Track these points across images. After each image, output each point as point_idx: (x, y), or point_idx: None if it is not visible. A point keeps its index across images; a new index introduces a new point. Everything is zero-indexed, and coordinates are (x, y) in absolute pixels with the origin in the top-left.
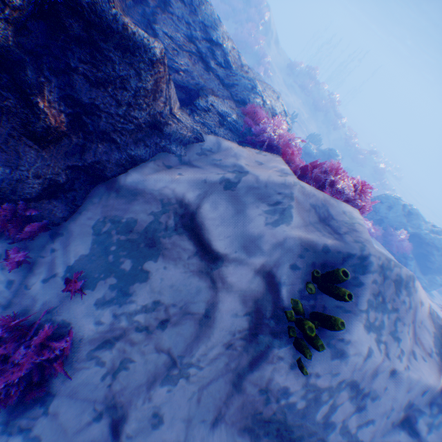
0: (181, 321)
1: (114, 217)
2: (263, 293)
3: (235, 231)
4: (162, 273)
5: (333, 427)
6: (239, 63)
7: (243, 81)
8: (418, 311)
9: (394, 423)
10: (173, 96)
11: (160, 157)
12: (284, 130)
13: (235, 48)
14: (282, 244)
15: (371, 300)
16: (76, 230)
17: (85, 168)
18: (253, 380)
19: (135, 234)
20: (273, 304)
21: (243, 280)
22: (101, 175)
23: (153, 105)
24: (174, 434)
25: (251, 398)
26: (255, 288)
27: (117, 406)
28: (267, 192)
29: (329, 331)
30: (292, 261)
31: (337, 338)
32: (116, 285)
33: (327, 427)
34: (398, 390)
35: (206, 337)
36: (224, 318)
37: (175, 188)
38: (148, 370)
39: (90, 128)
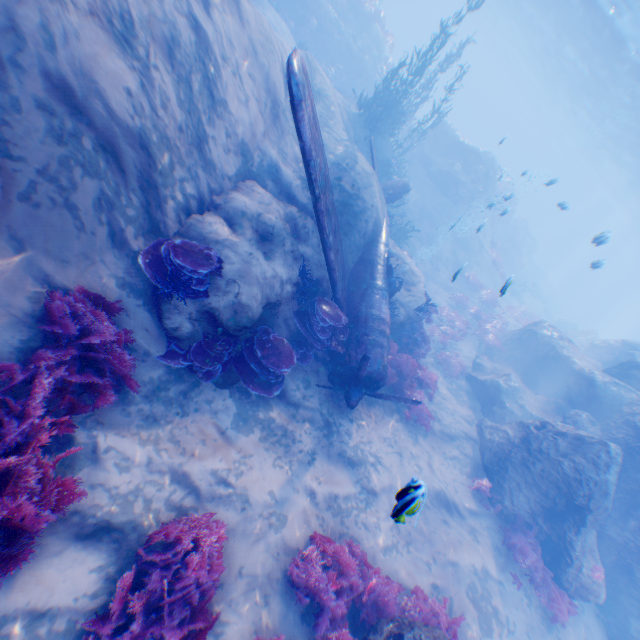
0: None
1: None
2: None
3: None
4: None
5: None
6: None
7: None
8: None
9: None
10: None
11: None
12: None
13: None
14: None
15: None
16: None
17: None
18: None
19: None
20: None
21: None
22: None
23: None
24: None
25: None
26: None
27: None
28: None
29: None
30: None
31: None
32: None
33: None
34: None
35: None
36: None
37: None
38: None
39: None
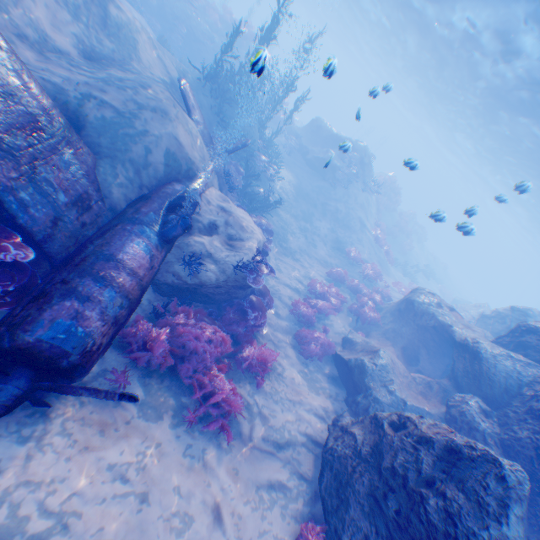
0: None
1: None
2: None
3: None
4: None
5: None
6: None
7: None
8: None
9: None
10: None
11: None
12: None
13: None
14: None
15: None
16: None
17: None
18: None
19: None
20: None
21: None
22: None
23: None
24: None
25: None
26: None
27: None
28: None
29: None
30: None
31: None
32: None
33: None
34: None
35: None
36: None
37: None
38: None
39: None
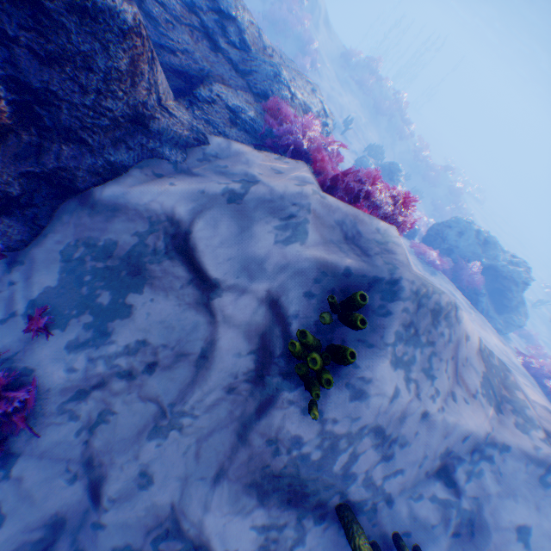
0: (172, 364)
1: (89, 240)
2: (271, 326)
3: (239, 252)
4: (149, 306)
5: (354, 479)
6: (261, 43)
7: (264, 67)
8: (463, 345)
9: (428, 473)
10: (161, 82)
11: (149, 163)
12: (316, 131)
13: (254, 23)
14: (295, 267)
15: (401, 331)
16: (40, 257)
17: (46, 177)
18: (258, 429)
19: (115, 260)
20: (283, 339)
21: (247, 311)
22: (70, 187)
23: (133, 93)
24: (166, 494)
25: (256, 450)
26: (262, 321)
27: (96, 466)
28: (280, 204)
29: (349, 369)
30: (307, 287)
31: (358, 377)
32: (91, 323)
33: (347, 480)
34: (432, 435)
35: (202, 381)
36: (225, 358)
37: (166, 201)
38: (133, 423)
39: (46, 122)
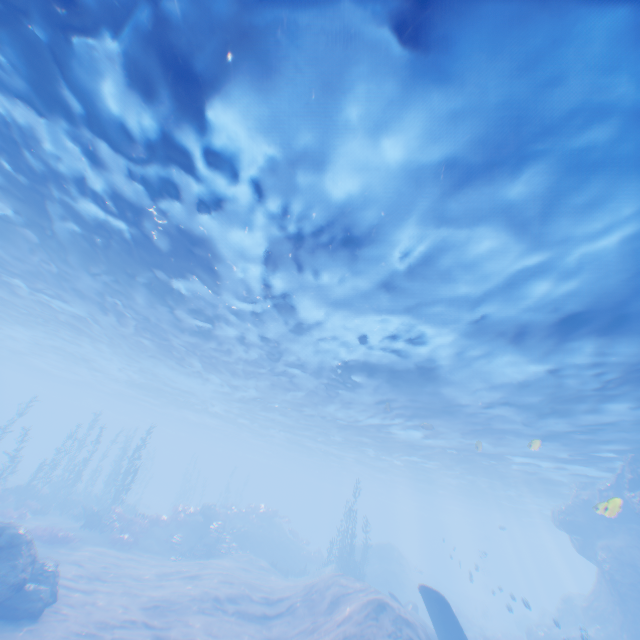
0: None
1: None
2: None
3: None
4: None
5: None
6: None
7: None
8: None
9: None
10: None
11: None
12: None
13: None
14: None
15: None
16: None
17: None
18: None
19: None
20: None
21: None
22: None
23: None
24: None
25: None
26: None
27: None
28: None
29: None
30: None
31: None
32: None
33: None
34: None
35: None
36: None
37: None
38: None
39: None
